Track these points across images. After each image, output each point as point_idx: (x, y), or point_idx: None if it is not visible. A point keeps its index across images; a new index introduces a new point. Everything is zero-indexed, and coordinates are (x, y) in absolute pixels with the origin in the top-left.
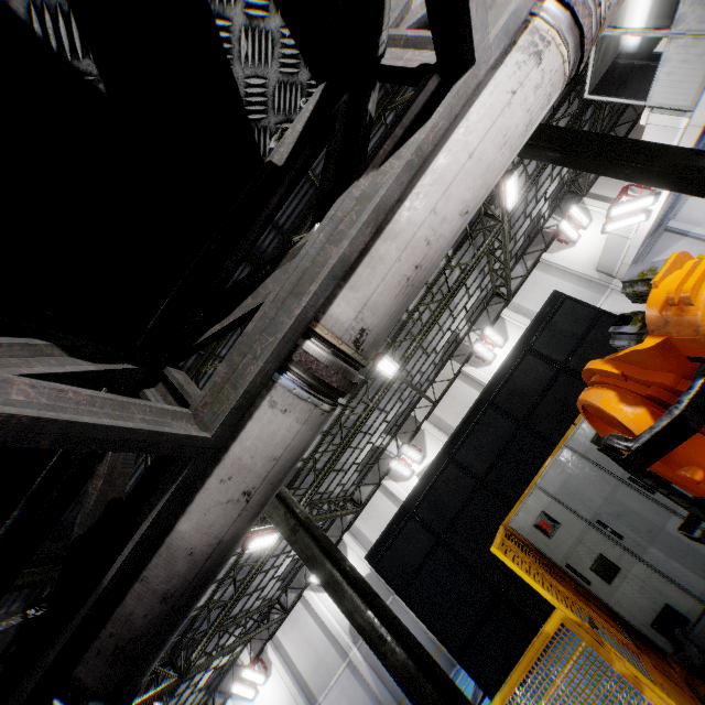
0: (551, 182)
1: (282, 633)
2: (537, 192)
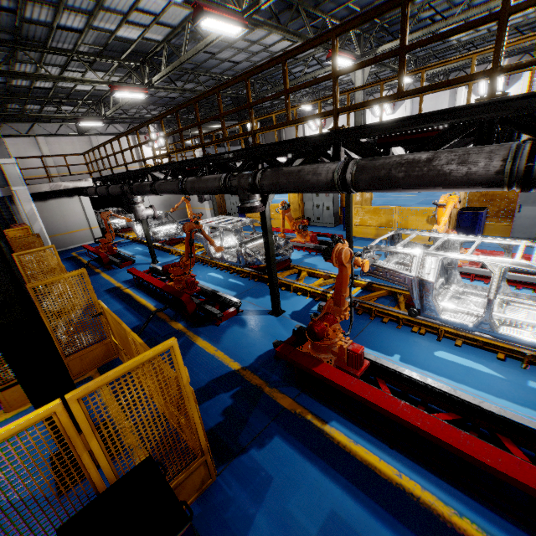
0: None
1: None
2: None
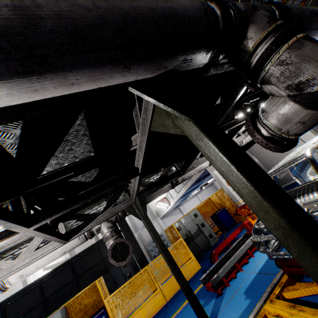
0: (157, 176)
1: None
2: (150, 177)
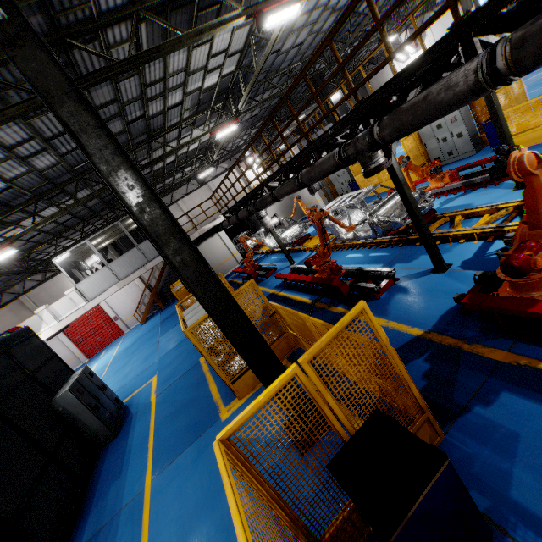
0: None
1: None
2: None
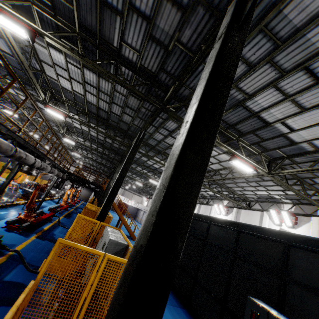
0: None
1: (202, 206)
2: None
